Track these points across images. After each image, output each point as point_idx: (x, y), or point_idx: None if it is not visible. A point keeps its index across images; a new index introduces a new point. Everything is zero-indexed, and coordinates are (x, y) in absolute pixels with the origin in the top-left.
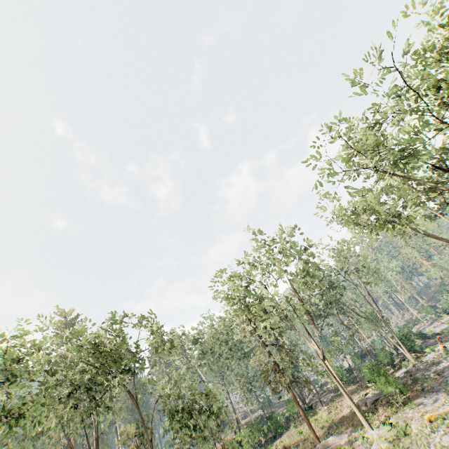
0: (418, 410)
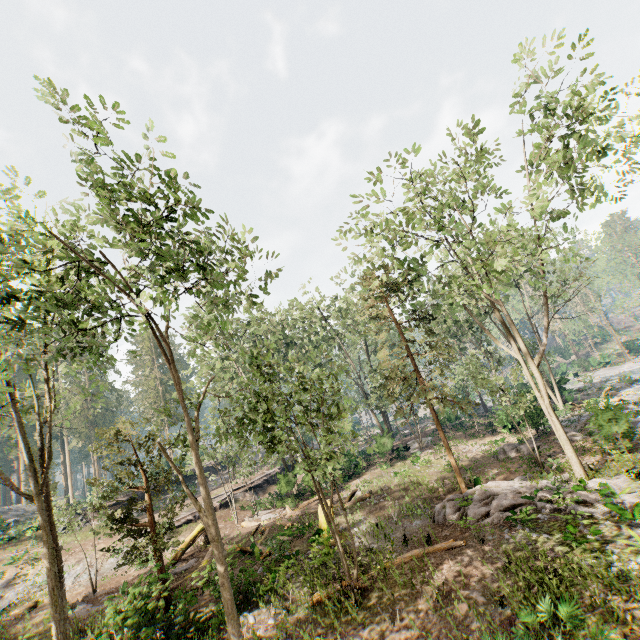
0: None
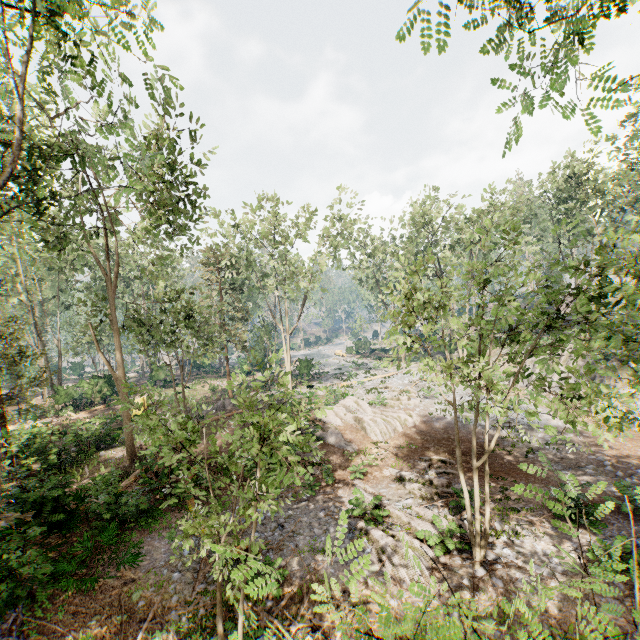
0: (323, 384)
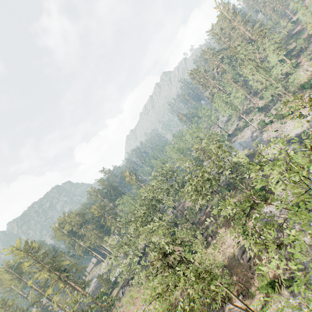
0: None
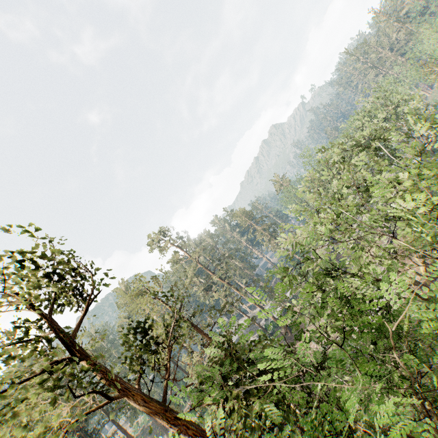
0: None
